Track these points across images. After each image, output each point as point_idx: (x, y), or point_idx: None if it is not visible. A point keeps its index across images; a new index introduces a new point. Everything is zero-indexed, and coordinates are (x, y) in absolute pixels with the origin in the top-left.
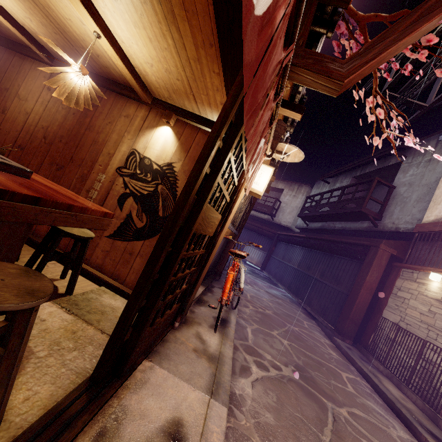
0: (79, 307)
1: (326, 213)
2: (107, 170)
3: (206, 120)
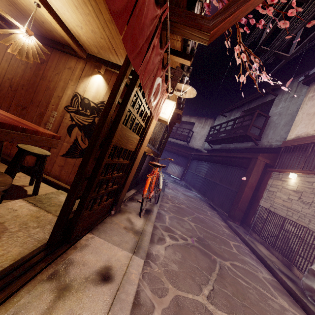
0: (42, 202)
1: (223, 138)
2: (58, 108)
3: None
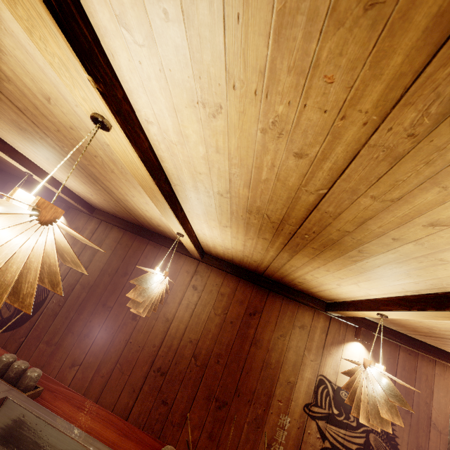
0: None
1: None
2: (290, 408)
3: (411, 340)
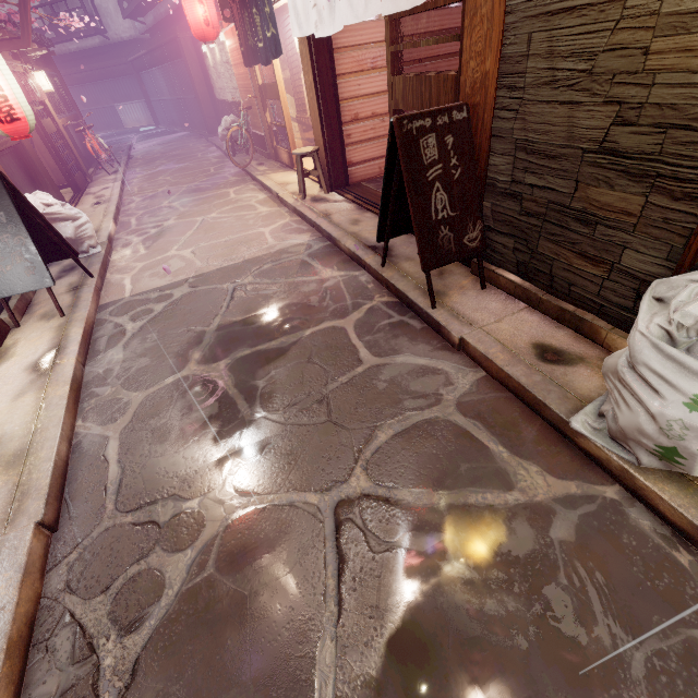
0: None
1: (138, 4)
2: None
3: None
